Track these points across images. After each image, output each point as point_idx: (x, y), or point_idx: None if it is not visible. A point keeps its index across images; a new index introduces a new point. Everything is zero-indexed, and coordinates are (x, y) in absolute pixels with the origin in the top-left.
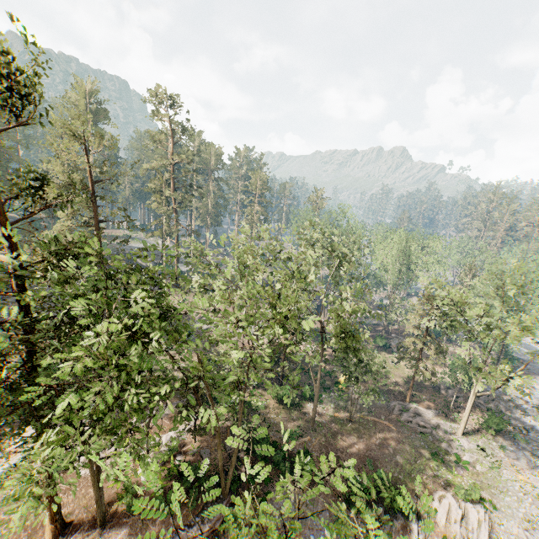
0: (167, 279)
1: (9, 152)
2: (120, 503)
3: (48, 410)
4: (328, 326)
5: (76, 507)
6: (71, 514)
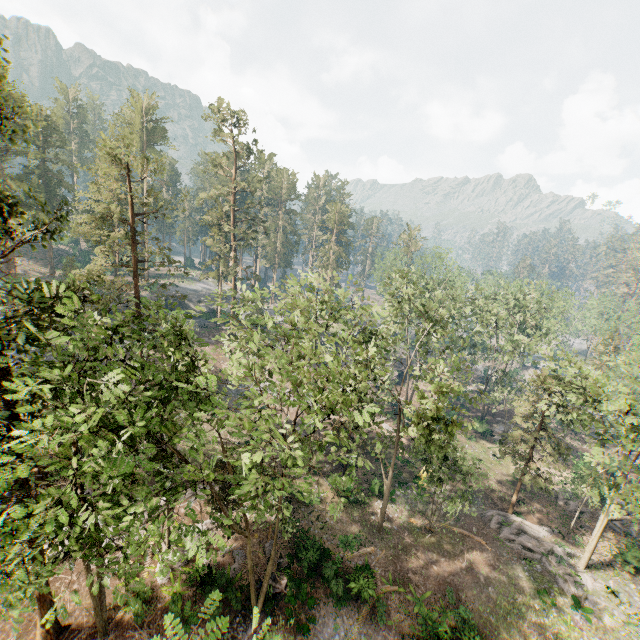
0: (221, 329)
1: (58, 177)
2: (127, 609)
3: (22, 504)
4: (412, 400)
5: (77, 607)
6: (70, 615)
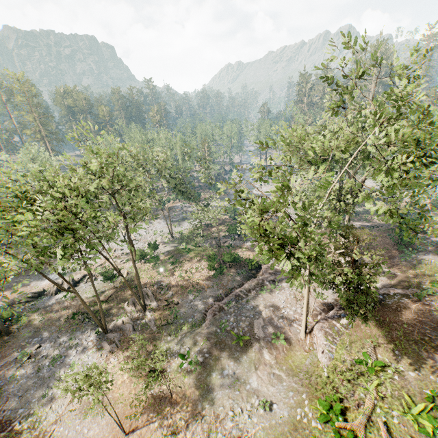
0: None
1: None
2: None
3: None
4: None
5: None
6: None
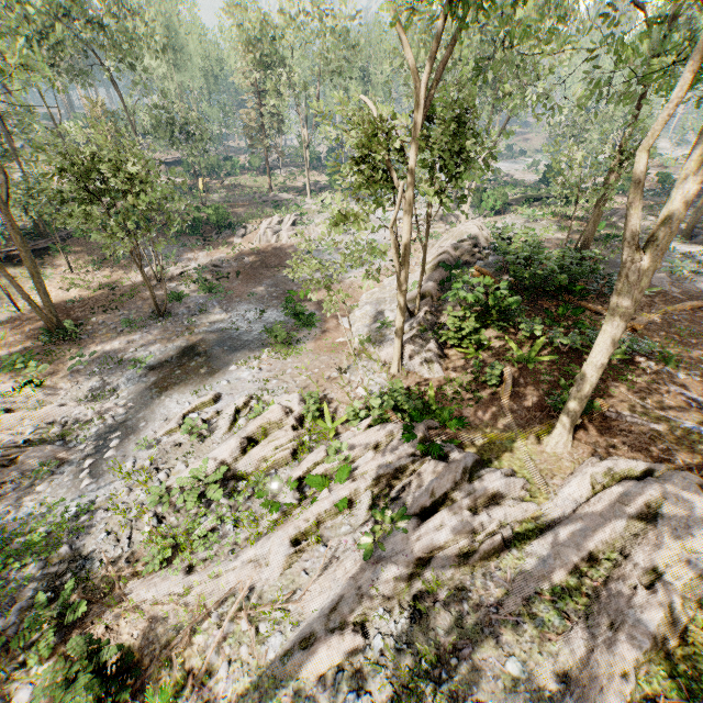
0: None
1: None
2: None
3: None
4: None
5: None
6: None
